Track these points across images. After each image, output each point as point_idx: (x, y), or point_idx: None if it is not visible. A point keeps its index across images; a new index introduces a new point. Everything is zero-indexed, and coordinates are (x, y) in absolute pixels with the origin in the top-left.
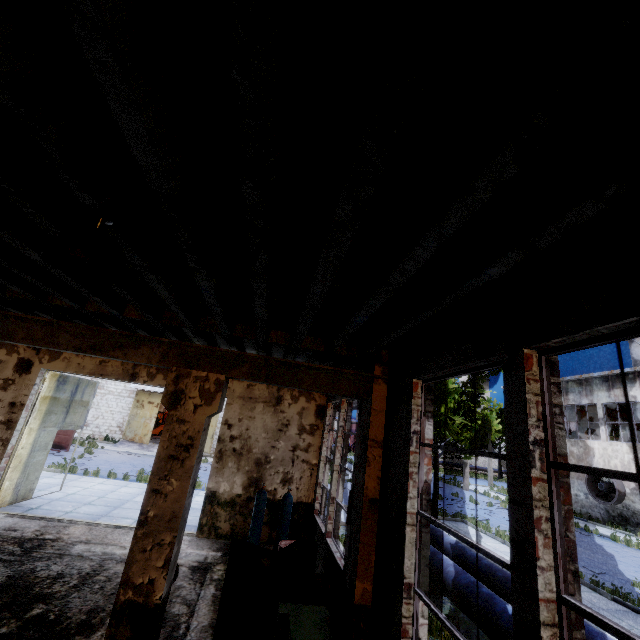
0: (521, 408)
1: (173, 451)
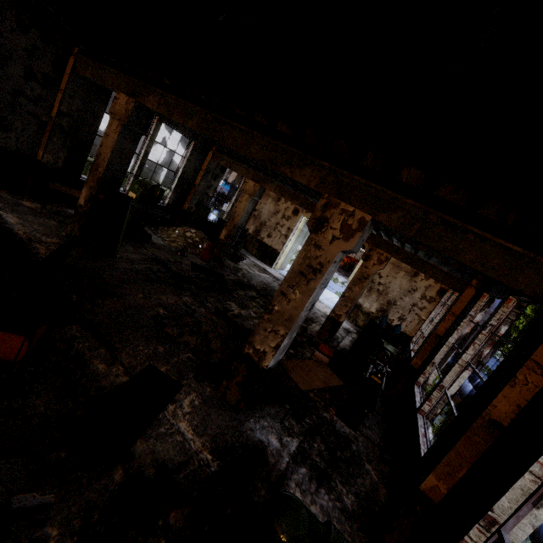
0: (494, 314)
1: (360, 277)
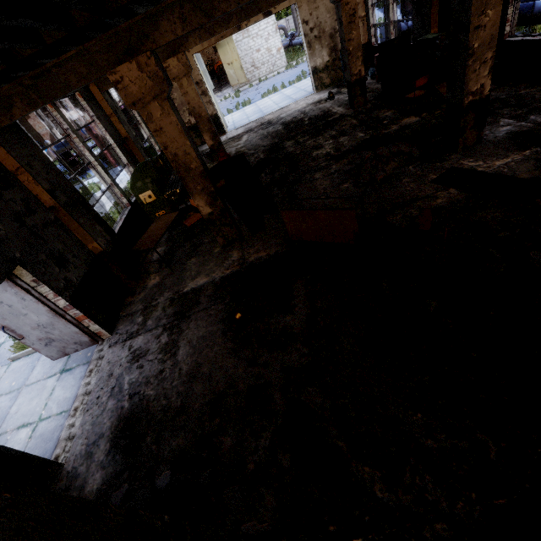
0: None
1: (349, 20)
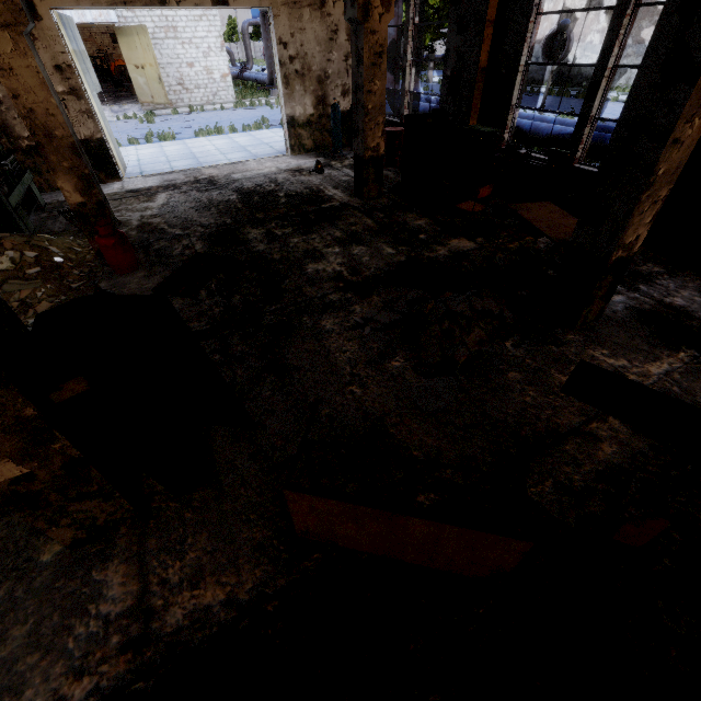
0: None
1: (373, 60)
